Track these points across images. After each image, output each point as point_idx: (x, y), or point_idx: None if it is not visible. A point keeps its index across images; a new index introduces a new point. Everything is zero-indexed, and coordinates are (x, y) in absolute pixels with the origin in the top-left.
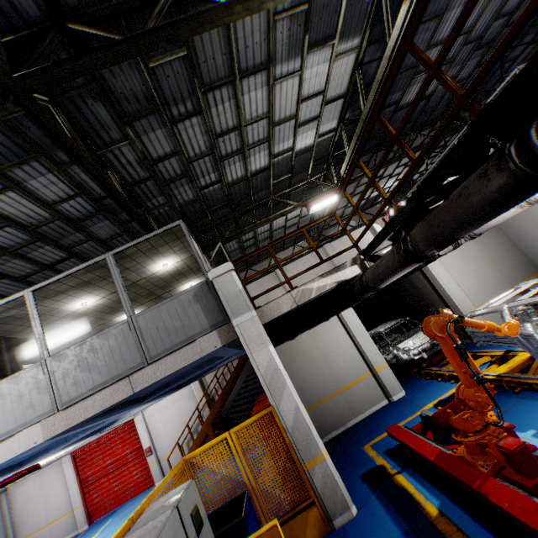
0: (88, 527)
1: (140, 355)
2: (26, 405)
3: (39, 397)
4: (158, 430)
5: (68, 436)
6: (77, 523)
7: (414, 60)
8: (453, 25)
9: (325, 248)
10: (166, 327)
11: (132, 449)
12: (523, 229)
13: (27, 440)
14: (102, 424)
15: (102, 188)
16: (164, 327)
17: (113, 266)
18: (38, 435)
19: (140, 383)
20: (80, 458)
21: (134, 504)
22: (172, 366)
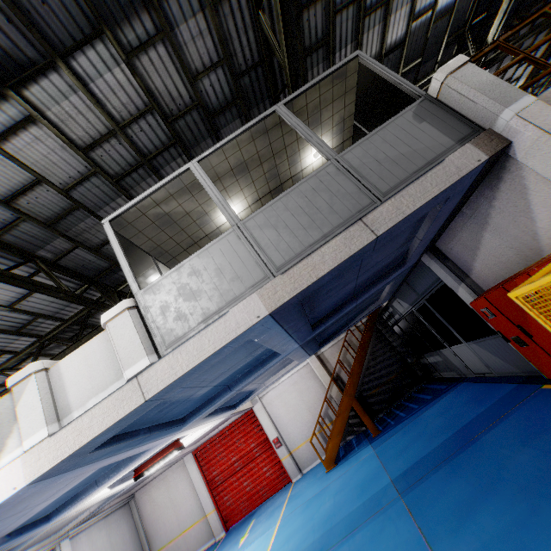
0: (227, 533)
1: (366, 194)
2: (229, 278)
3: (243, 266)
4: (282, 419)
5: (230, 383)
6: (213, 530)
7: None
8: None
9: None
10: (388, 157)
11: (257, 442)
12: None
13: (244, 315)
14: (264, 370)
15: (244, 55)
16: (386, 158)
17: (289, 114)
18: (257, 307)
19: (382, 224)
20: (202, 457)
21: (279, 501)
22: (421, 195)
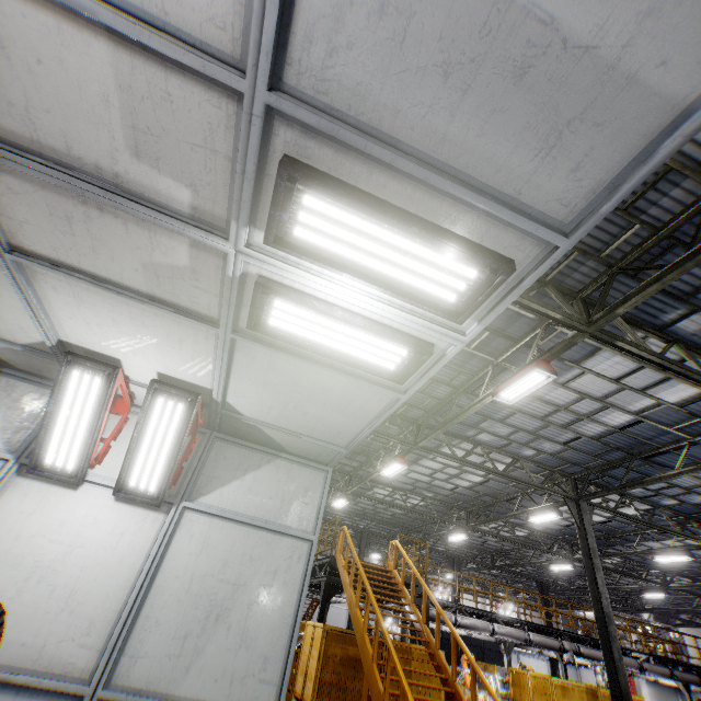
0: None
1: None
2: None
3: None
4: None
5: None
6: None
7: None
8: None
9: None
10: None
11: None
12: None
13: None
14: None
15: None
16: None
17: None
18: None
19: None
20: None
21: None
22: None
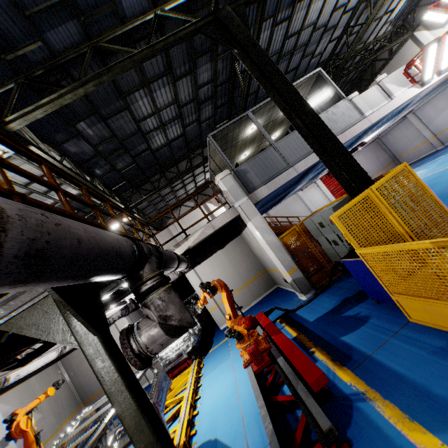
0: None
1: None
2: None
3: None
4: None
5: None
6: None
7: (132, 130)
8: (151, 105)
9: (169, 228)
10: None
11: None
12: (249, 242)
13: None
14: None
15: None
16: None
17: None
18: None
19: None
20: None
21: None
22: None
